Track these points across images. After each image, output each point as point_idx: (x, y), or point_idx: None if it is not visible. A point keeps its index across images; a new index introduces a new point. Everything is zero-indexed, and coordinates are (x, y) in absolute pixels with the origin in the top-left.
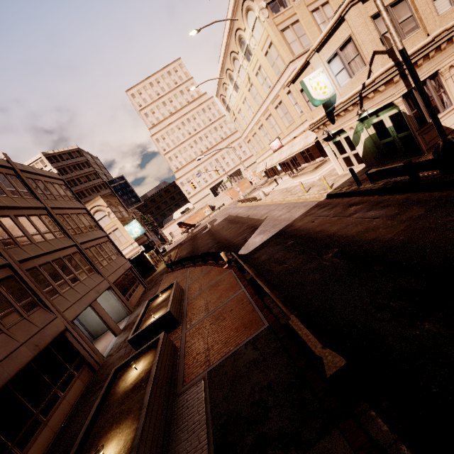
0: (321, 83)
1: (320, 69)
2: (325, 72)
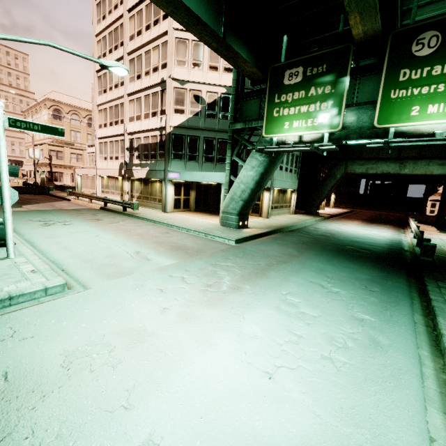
0: (36, 153)
1: (38, 150)
2: (40, 152)
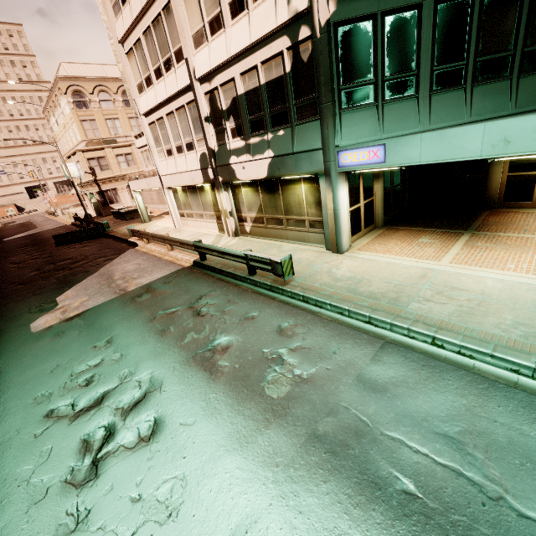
0: (73, 170)
1: (73, 163)
2: (77, 166)
